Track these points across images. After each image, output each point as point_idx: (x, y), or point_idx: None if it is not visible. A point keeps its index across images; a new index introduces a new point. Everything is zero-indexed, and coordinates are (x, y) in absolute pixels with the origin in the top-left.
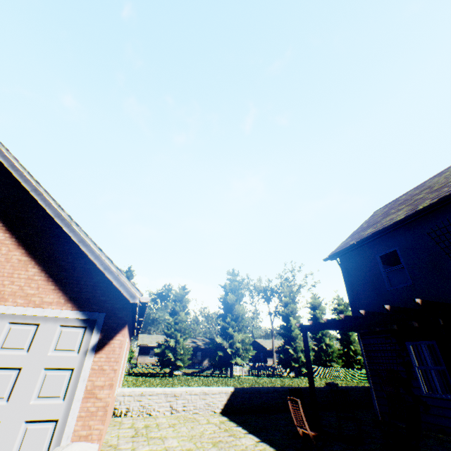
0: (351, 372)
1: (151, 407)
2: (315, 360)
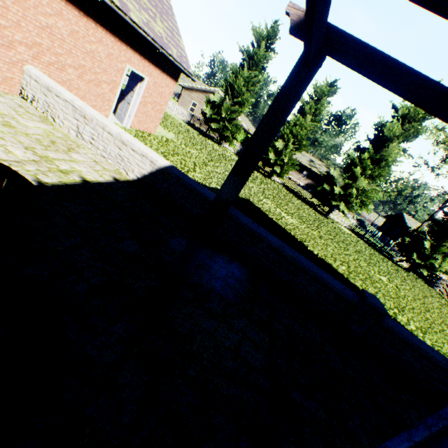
0: None
1: (56, 113)
2: None
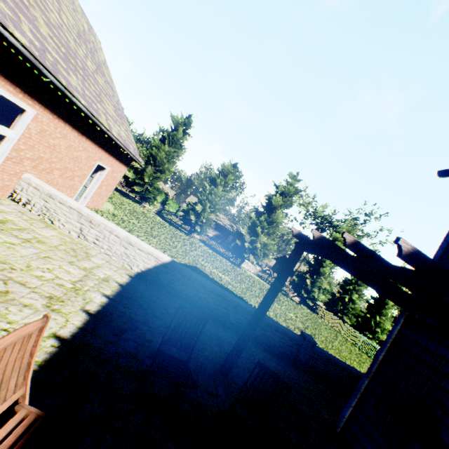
0: (358, 335)
1: (56, 216)
2: (328, 303)
